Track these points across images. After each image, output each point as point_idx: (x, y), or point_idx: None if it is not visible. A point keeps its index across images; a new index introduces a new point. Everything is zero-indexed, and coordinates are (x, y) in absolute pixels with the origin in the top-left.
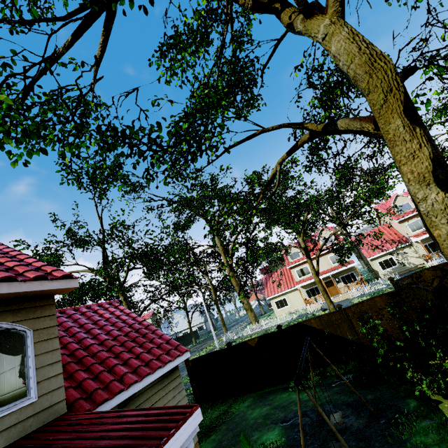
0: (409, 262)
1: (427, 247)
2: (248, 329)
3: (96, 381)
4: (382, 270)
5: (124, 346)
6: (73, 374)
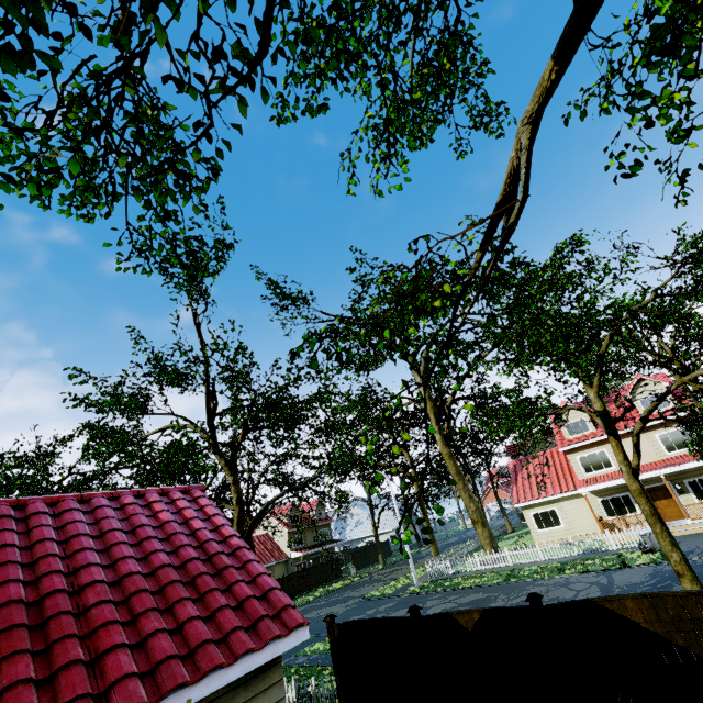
0: None
1: None
2: (477, 560)
3: (47, 689)
4: None
5: (163, 593)
6: (2, 661)
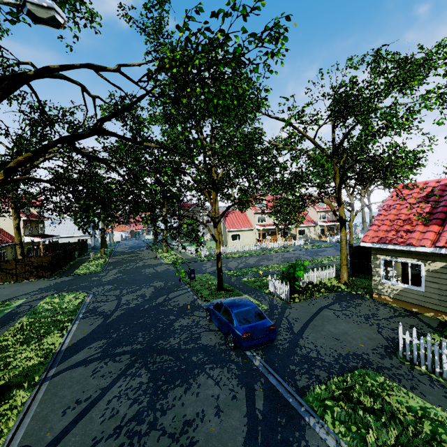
0: (310, 235)
1: (321, 230)
2: (221, 249)
3: None
4: (298, 235)
5: None
6: None
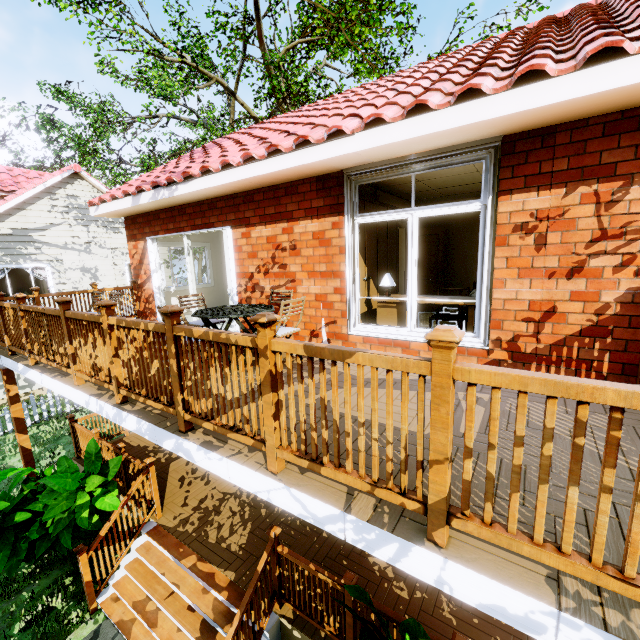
0: None
1: None
2: None
3: None
4: None
5: None
6: None
